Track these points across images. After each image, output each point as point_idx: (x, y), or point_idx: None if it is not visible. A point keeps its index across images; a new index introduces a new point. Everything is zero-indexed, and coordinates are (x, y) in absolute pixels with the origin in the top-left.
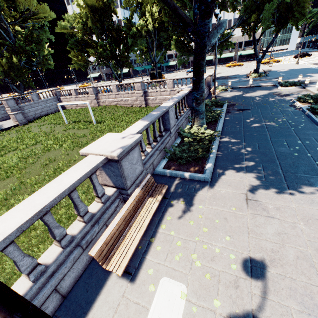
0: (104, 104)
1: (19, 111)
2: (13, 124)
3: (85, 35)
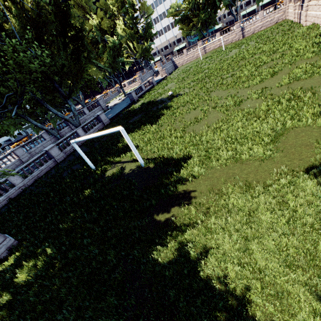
0: (209, 50)
1: (166, 68)
2: (164, 76)
3: (189, 11)
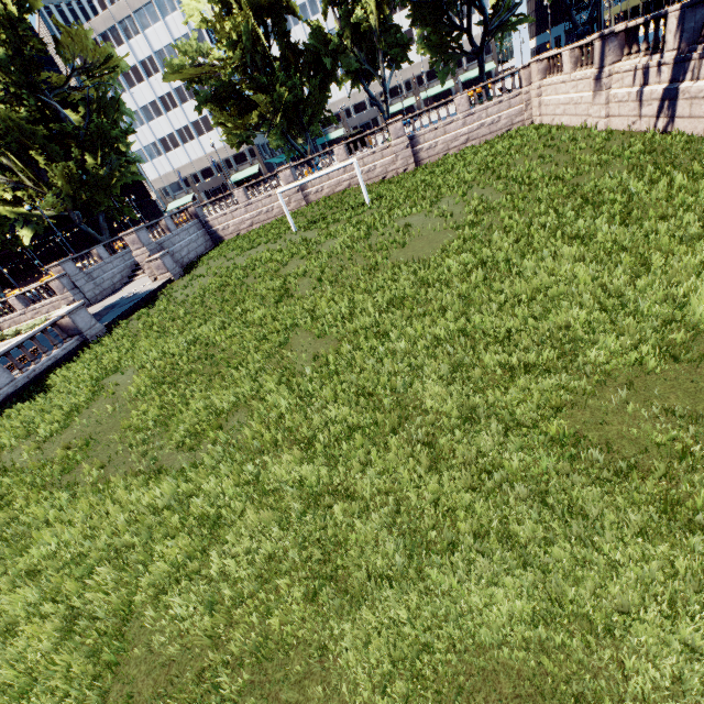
0: (319, 196)
1: (165, 250)
2: (161, 281)
3: (238, 72)
